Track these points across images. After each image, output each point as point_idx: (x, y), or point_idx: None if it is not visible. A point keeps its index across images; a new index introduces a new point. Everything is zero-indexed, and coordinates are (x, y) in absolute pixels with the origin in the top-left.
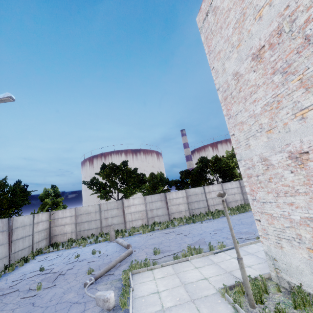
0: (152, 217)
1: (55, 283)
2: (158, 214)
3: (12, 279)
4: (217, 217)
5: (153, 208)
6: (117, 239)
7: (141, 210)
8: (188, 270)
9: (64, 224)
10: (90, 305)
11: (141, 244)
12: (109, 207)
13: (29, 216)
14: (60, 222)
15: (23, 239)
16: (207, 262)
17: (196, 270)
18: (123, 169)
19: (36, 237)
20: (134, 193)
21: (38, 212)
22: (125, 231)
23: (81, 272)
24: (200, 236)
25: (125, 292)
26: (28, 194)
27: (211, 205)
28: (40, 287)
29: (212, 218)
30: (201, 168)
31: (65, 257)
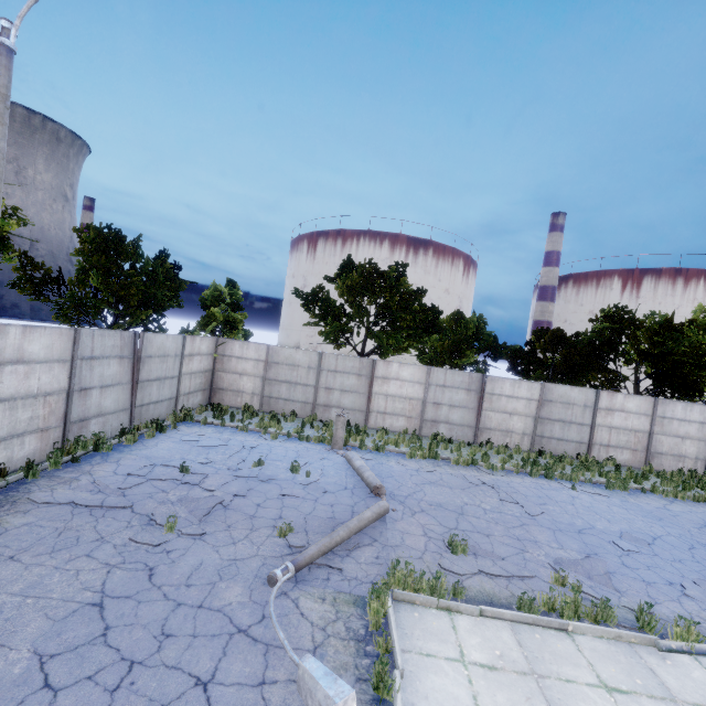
0: (434, 422)
1: (204, 525)
2: (450, 419)
3: (128, 467)
4: (619, 488)
5: (444, 401)
6: (350, 453)
7: (411, 396)
8: (575, 682)
9: (242, 372)
10: (278, 669)
11: (406, 492)
12: (341, 366)
13: (176, 338)
14: (235, 366)
15: (159, 383)
16: (641, 679)
17: (609, 698)
18: (396, 285)
19: (185, 383)
20: (404, 350)
21: (196, 332)
22: (365, 433)
23: (264, 518)
24: (580, 541)
25: (382, 687)
26: (180, 287)
27: (600, 444)
28: (172, 526)
29: (605, 486)
30: (607, 339)
31: (233, 453)
